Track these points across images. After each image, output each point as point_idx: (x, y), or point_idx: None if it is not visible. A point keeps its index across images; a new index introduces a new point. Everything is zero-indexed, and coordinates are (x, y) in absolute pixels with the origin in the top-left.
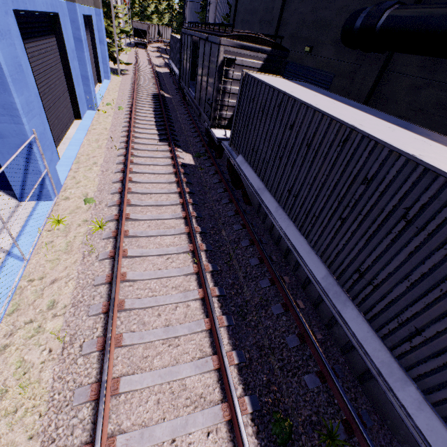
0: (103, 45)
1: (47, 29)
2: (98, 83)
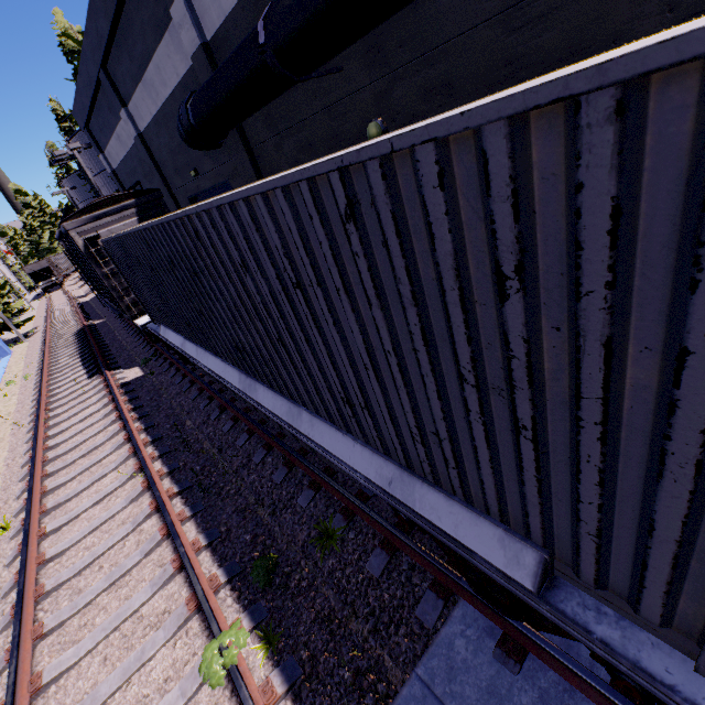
0: None
1: None
2: None
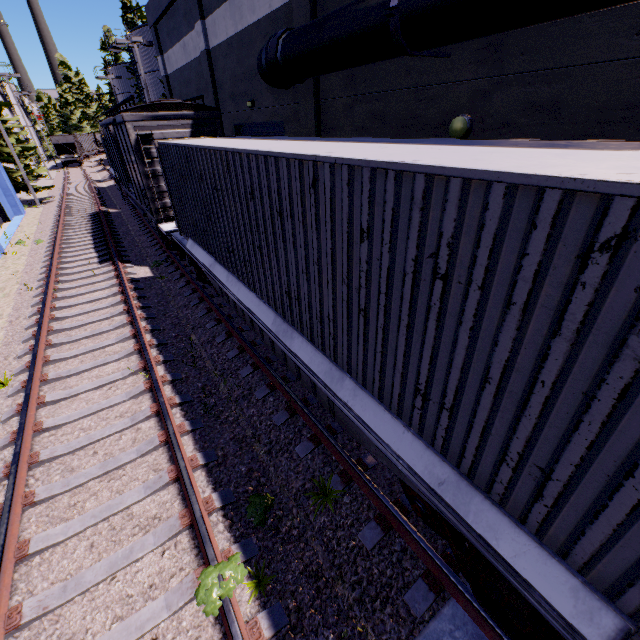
0: None
1: None
2: (4, 223)
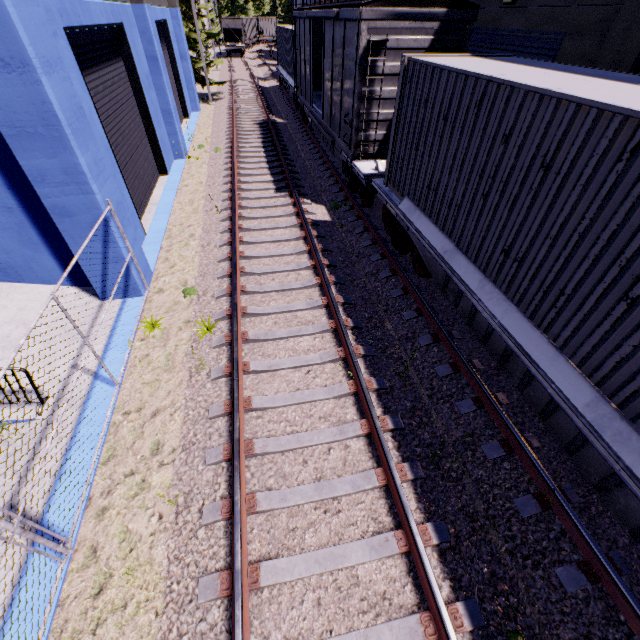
0: (185, 61)
1: (110, 51)
2: (184, 119)
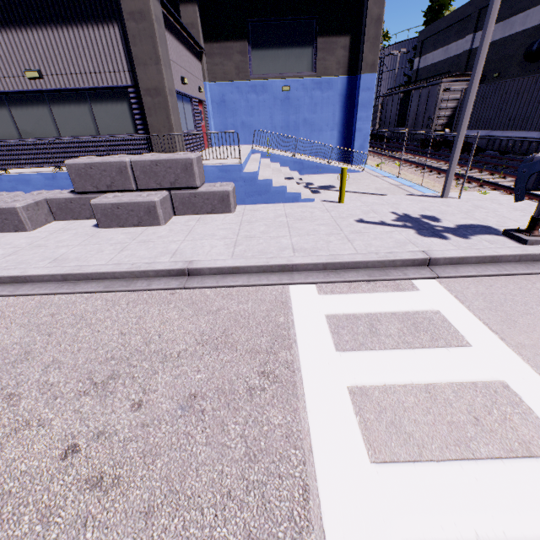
0: None
1: None
2: None
